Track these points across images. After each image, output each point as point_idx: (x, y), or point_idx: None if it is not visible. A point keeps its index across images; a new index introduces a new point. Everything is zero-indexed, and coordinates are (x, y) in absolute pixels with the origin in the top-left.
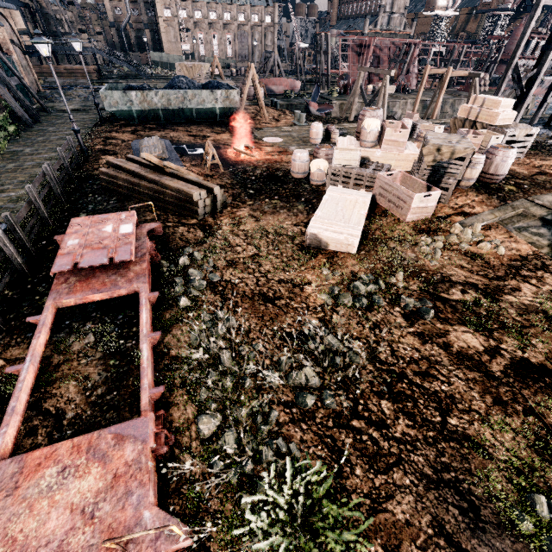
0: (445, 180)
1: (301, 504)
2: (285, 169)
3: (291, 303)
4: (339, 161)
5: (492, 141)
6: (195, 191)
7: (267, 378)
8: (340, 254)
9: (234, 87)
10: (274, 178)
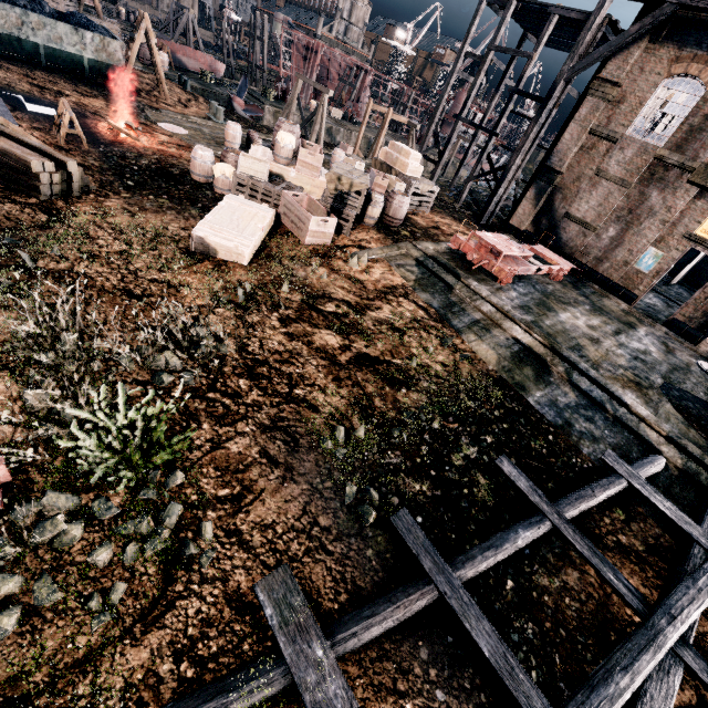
0: (346, 212)
1: (137, 436)
2: (183, 167)
3: (164, 301)
4: (245, 170)
5: (397, 187)
6: (35, 159)
7: (116, 348)
8: (230, 264)
9: (116, 36)
10: (167, 175)
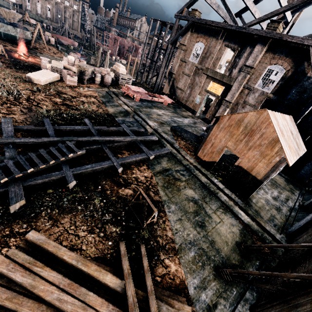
0: (84, 77)
1: None
2: (40, 67)
3: (11, 87)
4: (54, 65)
5: (111, 74)
6: None
7: None
8: (37, 84)
9: (29, 30)
10: (32, 67)
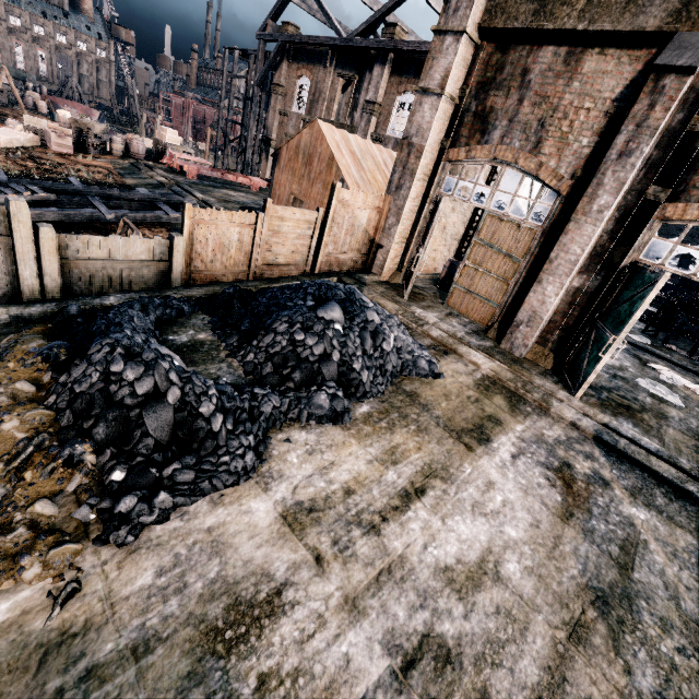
0: (87, 140)
1: None
2: None
3: None
4: (29, 123)
5: (146, 142)
6: None
7: None
8: None
9: None
10: None
